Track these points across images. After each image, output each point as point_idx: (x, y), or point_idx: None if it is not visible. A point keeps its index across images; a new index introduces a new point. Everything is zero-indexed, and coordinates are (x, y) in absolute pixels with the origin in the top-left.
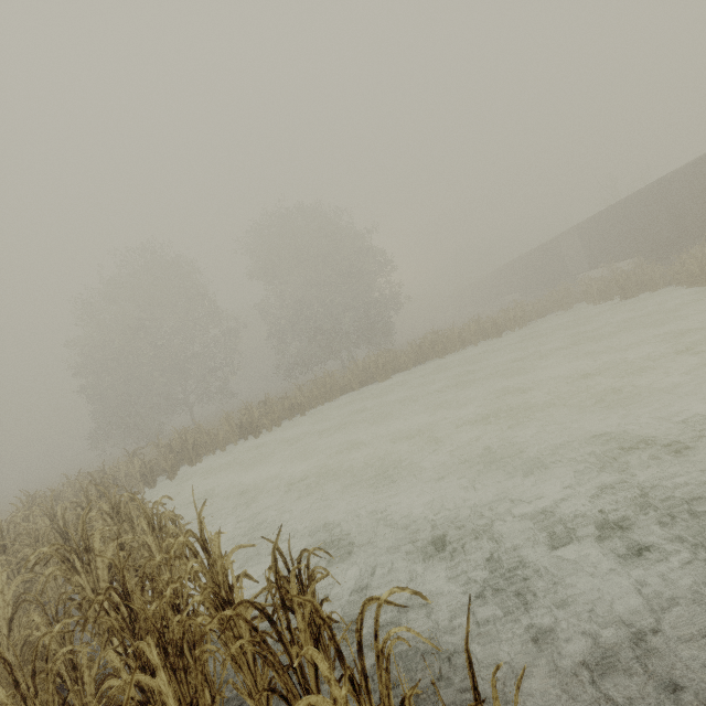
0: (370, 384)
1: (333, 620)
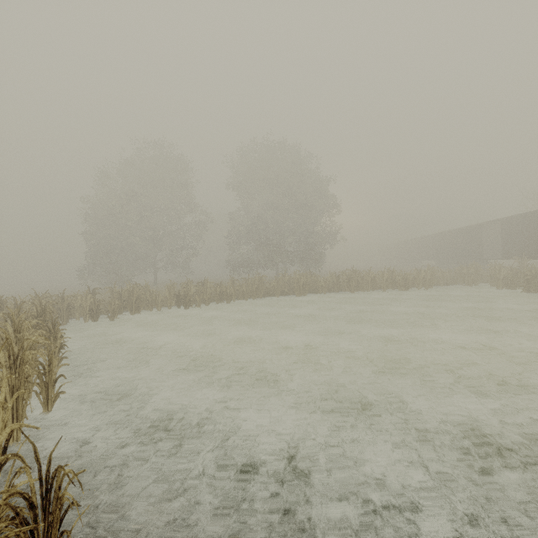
0: (289, 295)
1: None
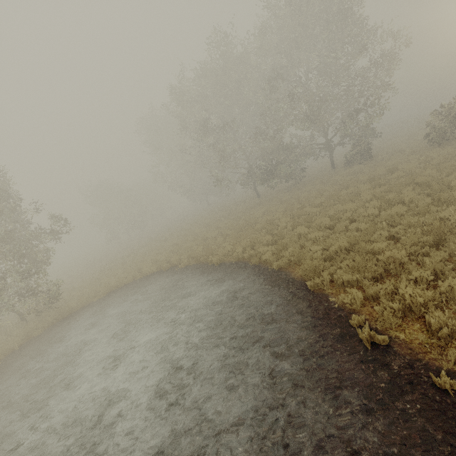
0: None
1: None
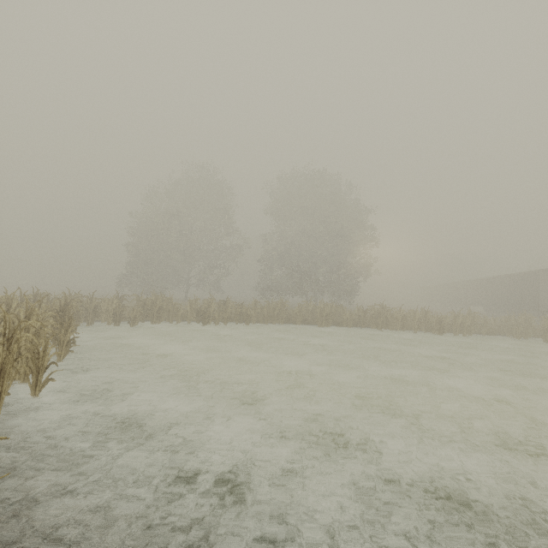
0: (311, 324)
1: None
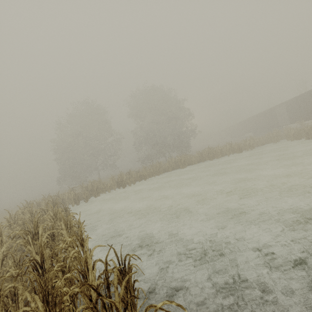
0: (177, 169)
1: (136, 297)
